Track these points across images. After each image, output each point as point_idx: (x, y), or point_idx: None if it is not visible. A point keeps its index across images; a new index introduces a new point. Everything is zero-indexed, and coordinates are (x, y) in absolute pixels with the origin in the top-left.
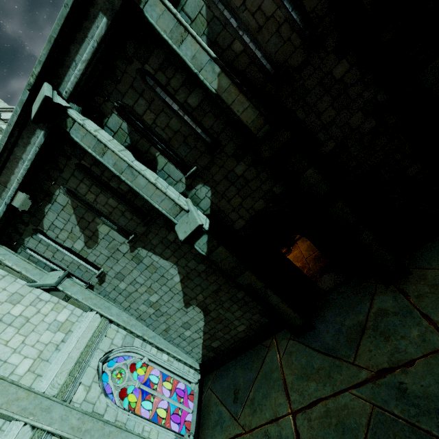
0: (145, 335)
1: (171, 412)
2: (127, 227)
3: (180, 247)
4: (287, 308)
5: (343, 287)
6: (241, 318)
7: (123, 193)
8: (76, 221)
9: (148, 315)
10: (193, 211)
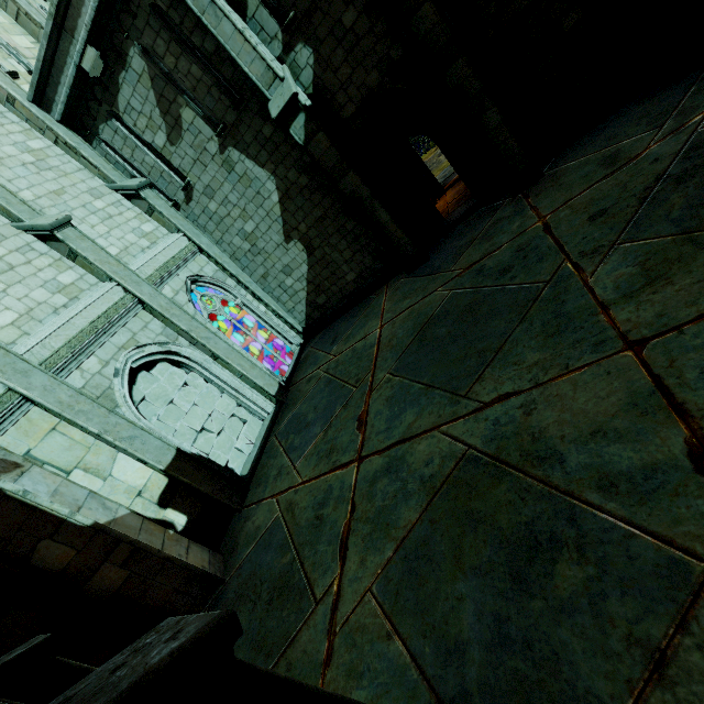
0: (239, 277)
1: (265, 358)
2: (215, 113)
3: (277, 147)
4: (397, 229)
5: (473, 216)
6: (351, 262)
7: (208, 57)
8: (155, 101)
9: (243, 252)
10: (289, 78)
